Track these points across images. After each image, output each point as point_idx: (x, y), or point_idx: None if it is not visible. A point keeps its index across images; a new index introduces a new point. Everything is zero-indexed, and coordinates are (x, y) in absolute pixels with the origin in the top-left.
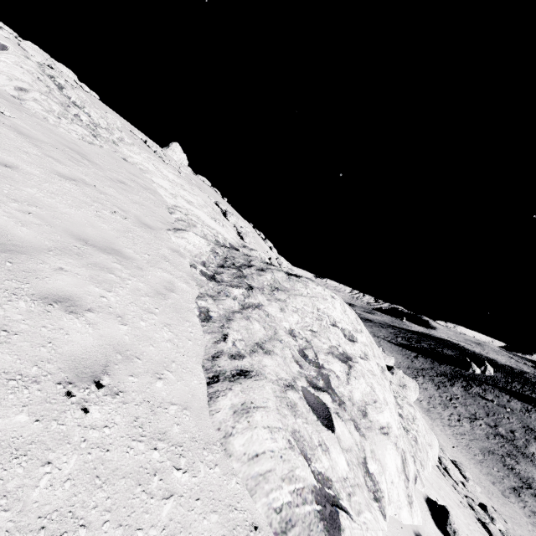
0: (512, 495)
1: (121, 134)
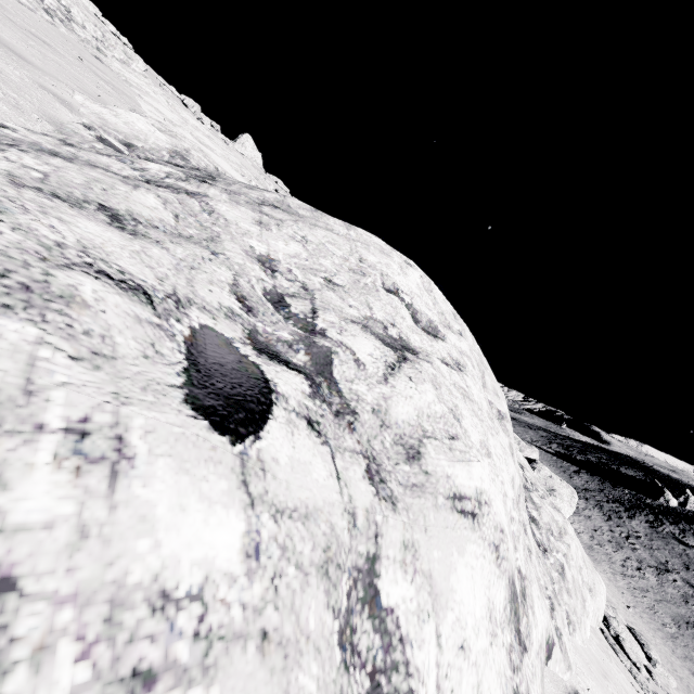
0: None
1: (125, 57)
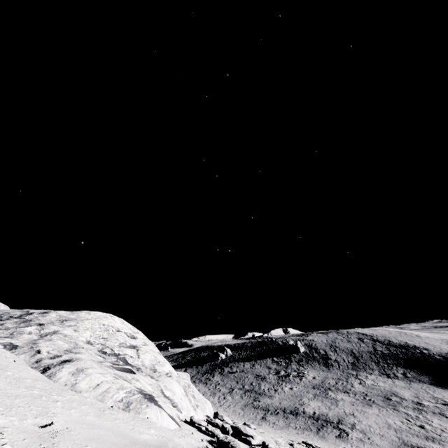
0: (263, 422)
1: None
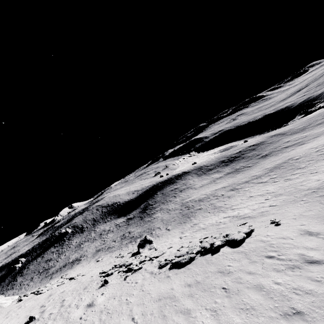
0: (50, 280)
1: None
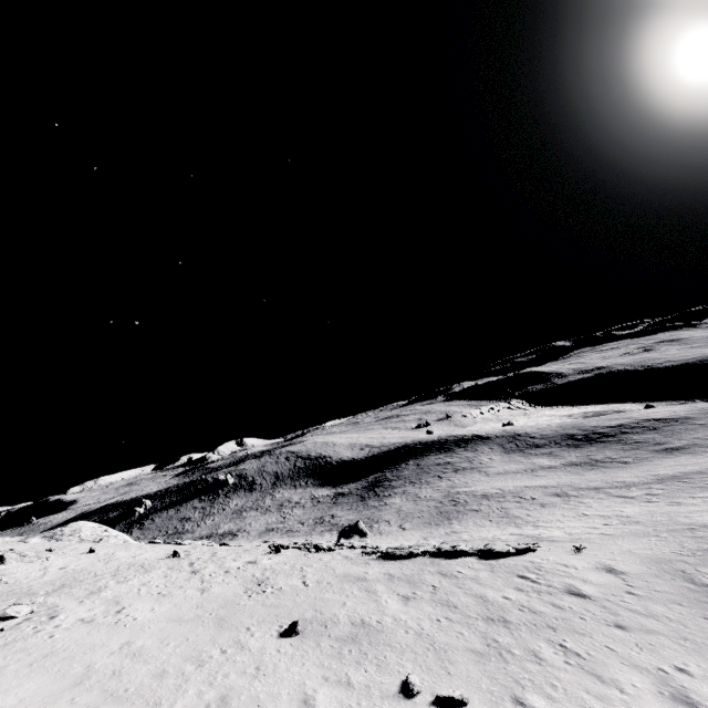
0: None
1: None
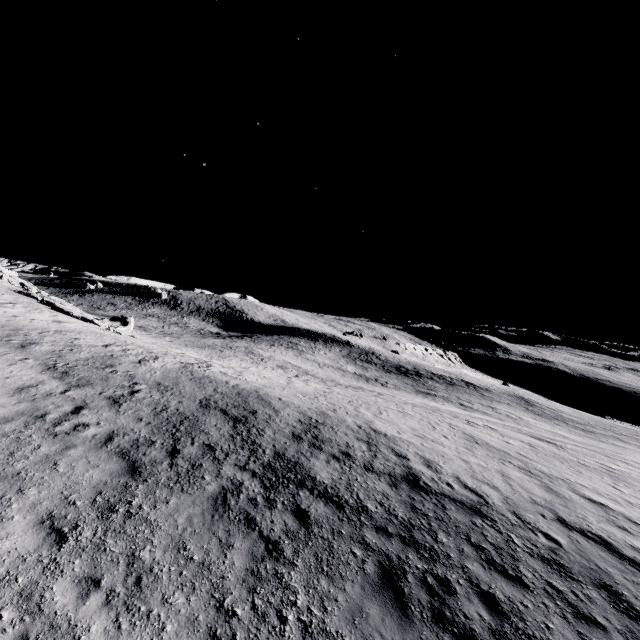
0: None
1: None
